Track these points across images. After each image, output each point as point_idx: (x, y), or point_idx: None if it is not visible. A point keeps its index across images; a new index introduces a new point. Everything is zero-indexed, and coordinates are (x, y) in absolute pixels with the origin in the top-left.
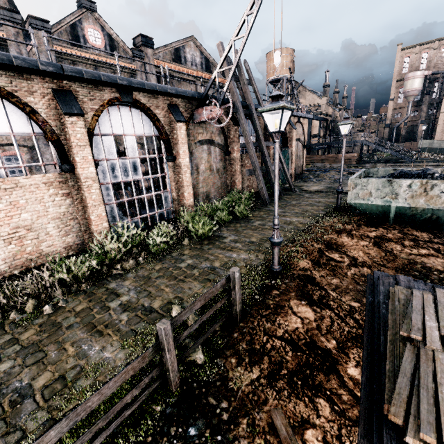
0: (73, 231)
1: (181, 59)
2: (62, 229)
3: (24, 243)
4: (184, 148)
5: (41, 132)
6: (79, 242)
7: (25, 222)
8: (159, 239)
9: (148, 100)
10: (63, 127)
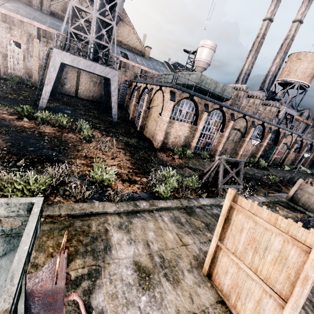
0: (290, 162)
1: (301, 115)
2: (290, 161)
3: (287, 161)
4: (313, 154)
5: (299, 146)
6: (289, 164)
7: (290, 158)
8: (308, 171)
9: (313, 144)
10: (303, 147)
